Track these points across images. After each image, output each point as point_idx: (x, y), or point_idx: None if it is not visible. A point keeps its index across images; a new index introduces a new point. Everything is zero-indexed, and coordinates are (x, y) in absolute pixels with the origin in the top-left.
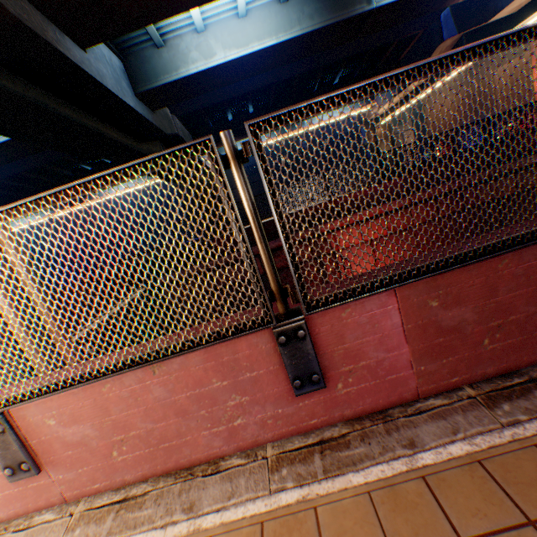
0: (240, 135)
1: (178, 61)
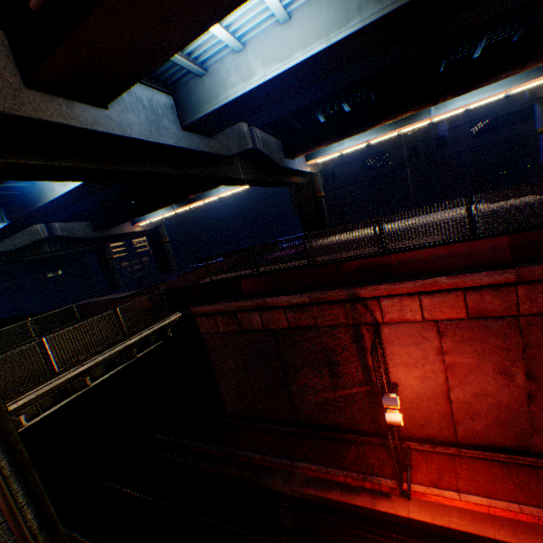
0: (333, 138)
1: (218, 88)
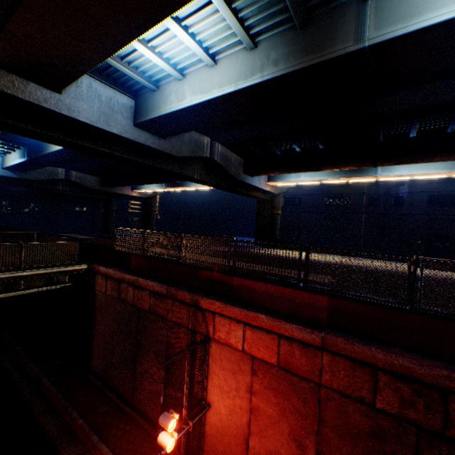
0: (283, 169)
1: (162, 102)
